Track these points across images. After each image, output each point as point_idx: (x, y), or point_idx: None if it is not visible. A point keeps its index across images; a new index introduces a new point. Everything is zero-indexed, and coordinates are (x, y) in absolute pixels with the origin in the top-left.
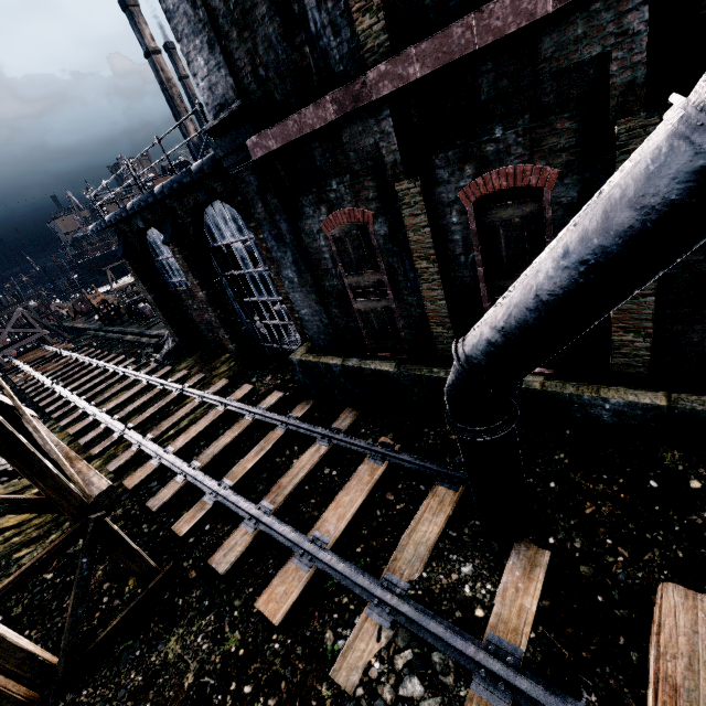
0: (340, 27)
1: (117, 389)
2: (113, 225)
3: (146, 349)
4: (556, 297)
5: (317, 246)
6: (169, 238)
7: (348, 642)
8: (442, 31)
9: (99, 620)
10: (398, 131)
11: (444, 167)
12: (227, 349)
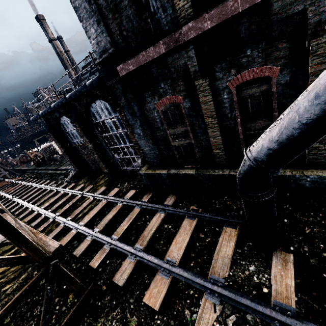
0: (166, 8)
1: (48, 197)
2: (42, 116)
3: (60, 176)
4: (312, 120)
5: (152, 116)
6: (73, 120)
7: (198, 315)
8: (222, 4)
9: (55, 319)
10: (197, 56)
11: (220, 71)
12: (104, 172)
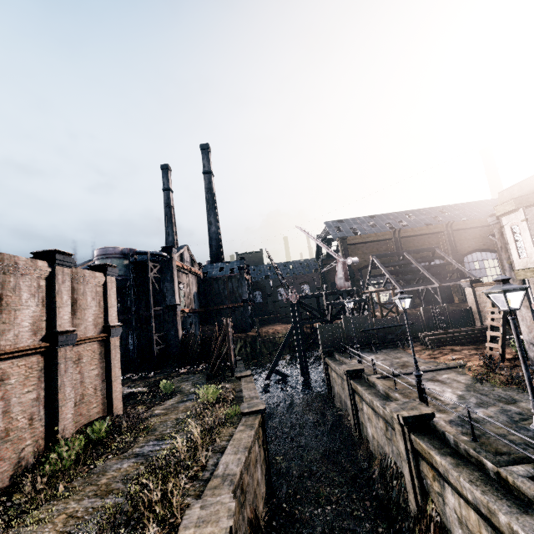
0: None
1: None
2: None
3: None
4: None
5: None
6: None
7: None
8: None
9: None
10: None
11: None
12: None
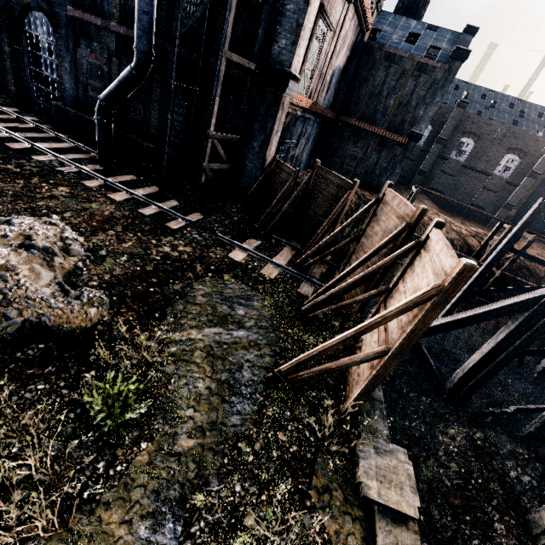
0: (109, 5)
1: None
2: None
3: None
4: (115, 85)
5: (82, 62)
6: (0, 7)
7: (39, 156)
8: (129, 29)
9: None
10: (116, 43)
11: (126, 62)
12: (9, 89)
